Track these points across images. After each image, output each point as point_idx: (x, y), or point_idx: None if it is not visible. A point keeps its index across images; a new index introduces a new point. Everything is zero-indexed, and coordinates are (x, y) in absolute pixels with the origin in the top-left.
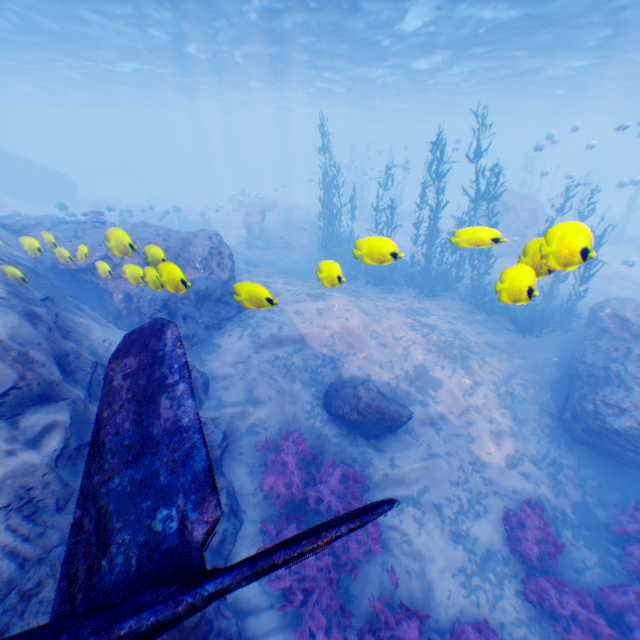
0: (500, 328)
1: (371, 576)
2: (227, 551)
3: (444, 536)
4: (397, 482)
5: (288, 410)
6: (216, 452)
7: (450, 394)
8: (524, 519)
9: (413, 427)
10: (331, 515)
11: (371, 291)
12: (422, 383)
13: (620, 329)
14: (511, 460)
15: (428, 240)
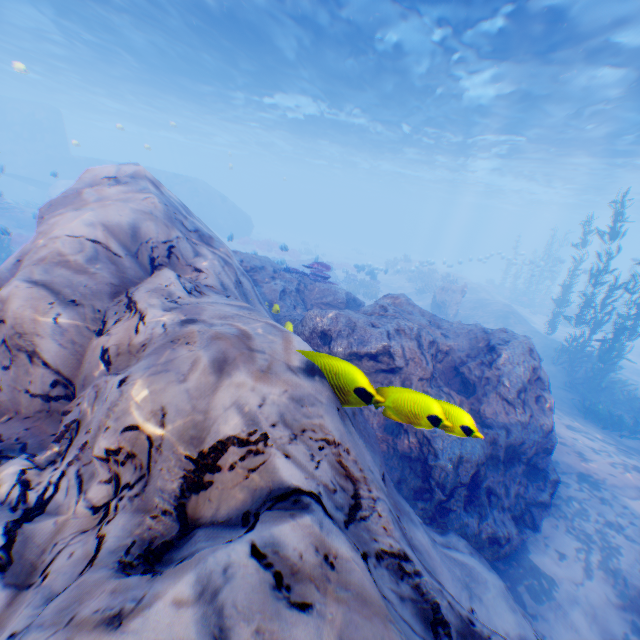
0: None
1: None
2: None
3: None
4: None
5: None
6: None
7: None
8: None
9: None
10: None
11: None
12: None
13: None
14: None
15: None
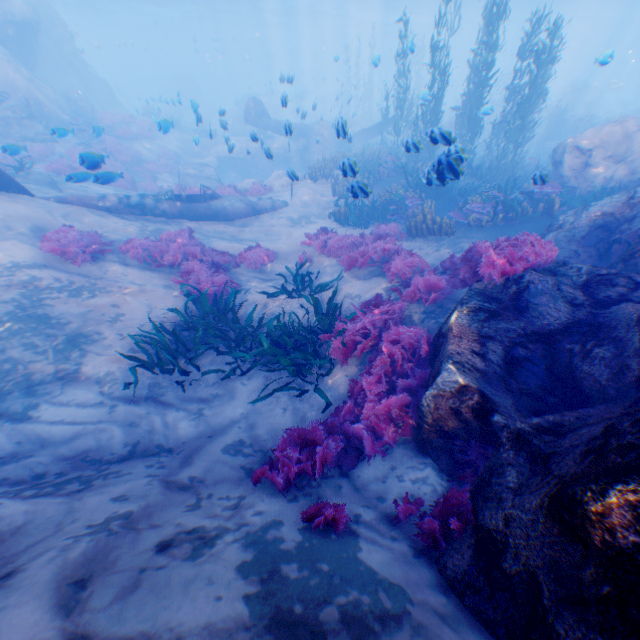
0: None
1: None
2: None
3: None
4: None
5: None
6: None
7: None
8: None
9: None
10: None
11: None
12: None
13: None
14: None
15: None
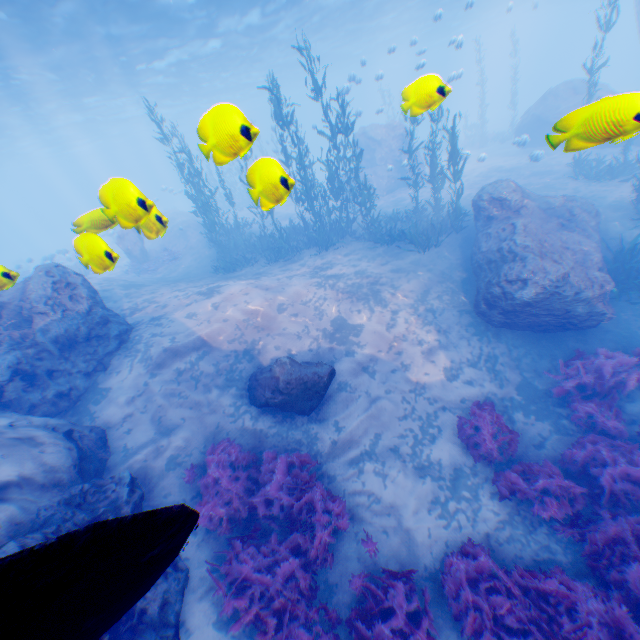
0: (404, 253)
1: (348, 555)
2: (176, 615)
3: (409, 476)
4: (348, 444)
5: (211, 423)
6: (125, 510)
7: (374, 334)
8: (477, 422)
9: (348, 382)
10: (288, 512)
11: (274, 267)
12: (344, 335)
13: (502, 211)
14: (449, 371)
15: (307, 194)
